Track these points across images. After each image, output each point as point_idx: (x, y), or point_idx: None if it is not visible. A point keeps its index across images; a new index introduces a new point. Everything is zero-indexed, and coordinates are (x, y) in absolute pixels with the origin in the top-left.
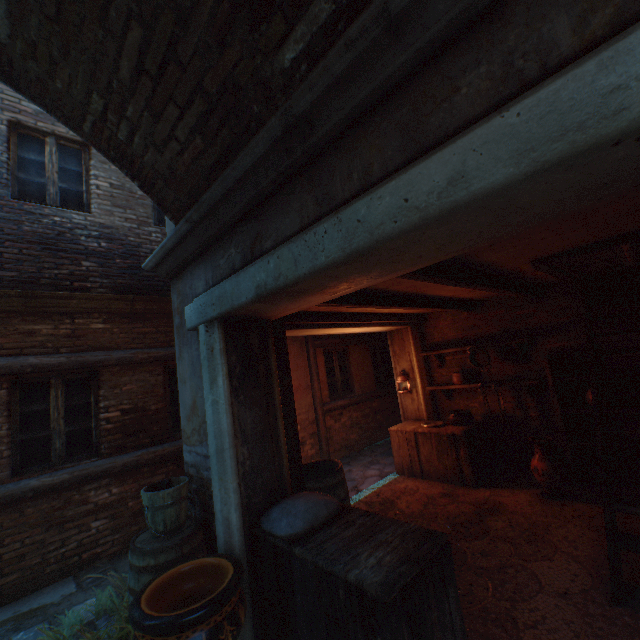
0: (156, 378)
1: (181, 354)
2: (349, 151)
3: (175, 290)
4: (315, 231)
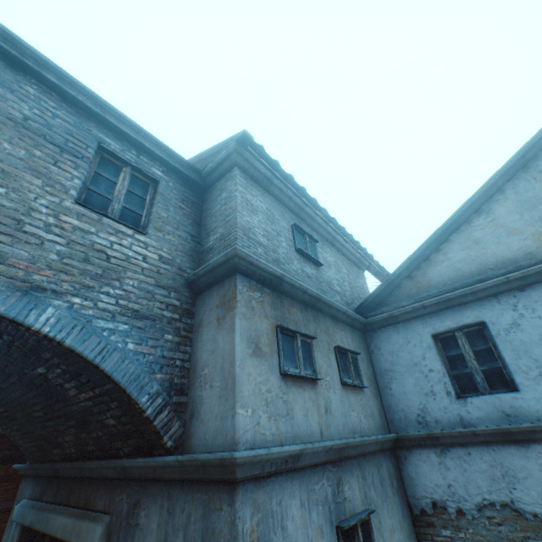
0: (2, 524)
1: (8, 527)
2: (65, 484)
3: (22, 484)
4: (45, 513)
